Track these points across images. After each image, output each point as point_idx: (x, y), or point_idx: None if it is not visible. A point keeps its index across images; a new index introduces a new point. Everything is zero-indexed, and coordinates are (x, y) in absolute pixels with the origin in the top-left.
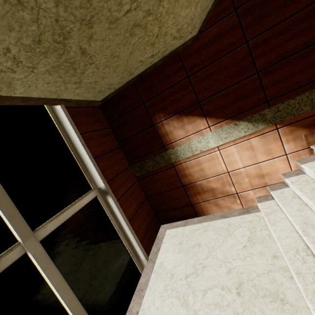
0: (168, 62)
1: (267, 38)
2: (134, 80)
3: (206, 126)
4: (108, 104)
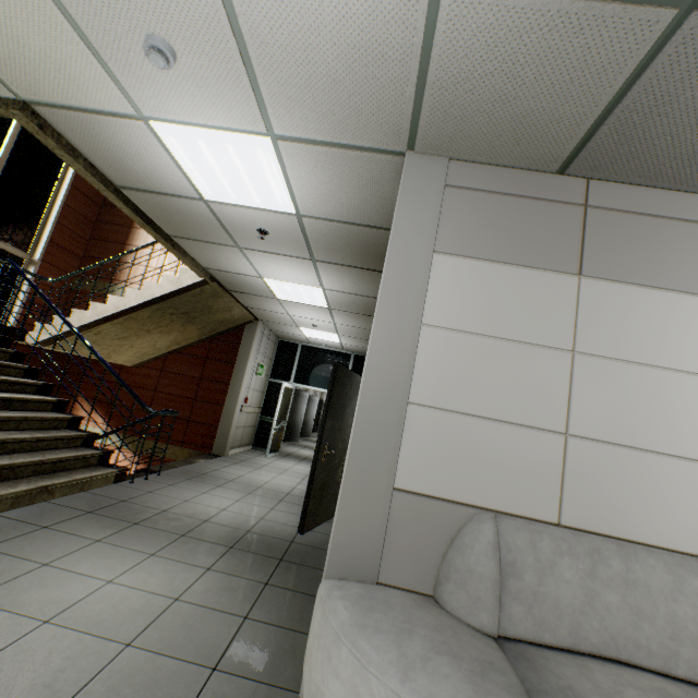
0: (115, 365)
1: (165, 397)
2: (86, 357)
3: (103, 423)
4: (57, 354)
